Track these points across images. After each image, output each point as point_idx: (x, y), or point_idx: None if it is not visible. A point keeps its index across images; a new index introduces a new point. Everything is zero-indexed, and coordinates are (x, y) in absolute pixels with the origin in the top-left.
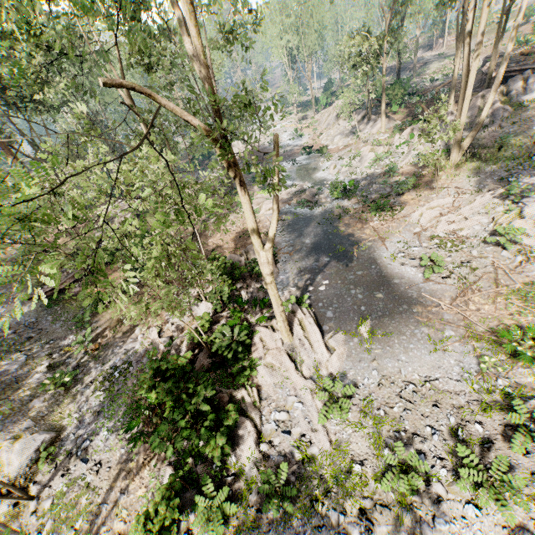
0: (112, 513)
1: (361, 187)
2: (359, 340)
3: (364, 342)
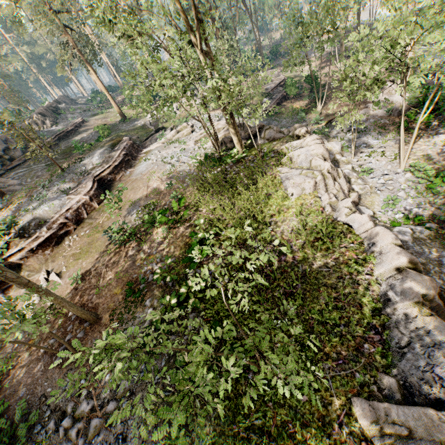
0: (411, 153)
1: None
2: None
3: None
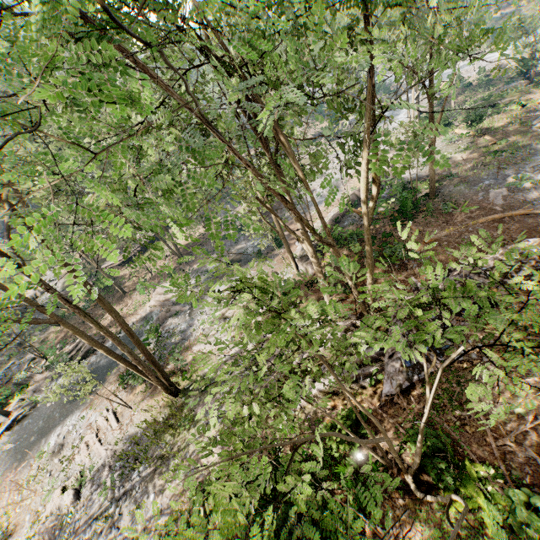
0: None
1: (172, 341)
2: (3, 448)
3: (2, 451)
